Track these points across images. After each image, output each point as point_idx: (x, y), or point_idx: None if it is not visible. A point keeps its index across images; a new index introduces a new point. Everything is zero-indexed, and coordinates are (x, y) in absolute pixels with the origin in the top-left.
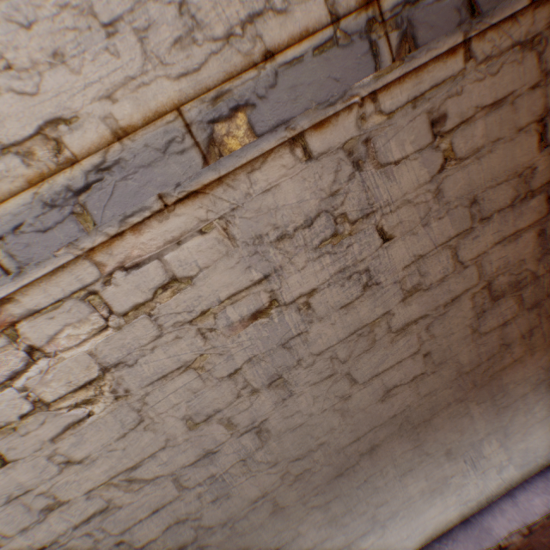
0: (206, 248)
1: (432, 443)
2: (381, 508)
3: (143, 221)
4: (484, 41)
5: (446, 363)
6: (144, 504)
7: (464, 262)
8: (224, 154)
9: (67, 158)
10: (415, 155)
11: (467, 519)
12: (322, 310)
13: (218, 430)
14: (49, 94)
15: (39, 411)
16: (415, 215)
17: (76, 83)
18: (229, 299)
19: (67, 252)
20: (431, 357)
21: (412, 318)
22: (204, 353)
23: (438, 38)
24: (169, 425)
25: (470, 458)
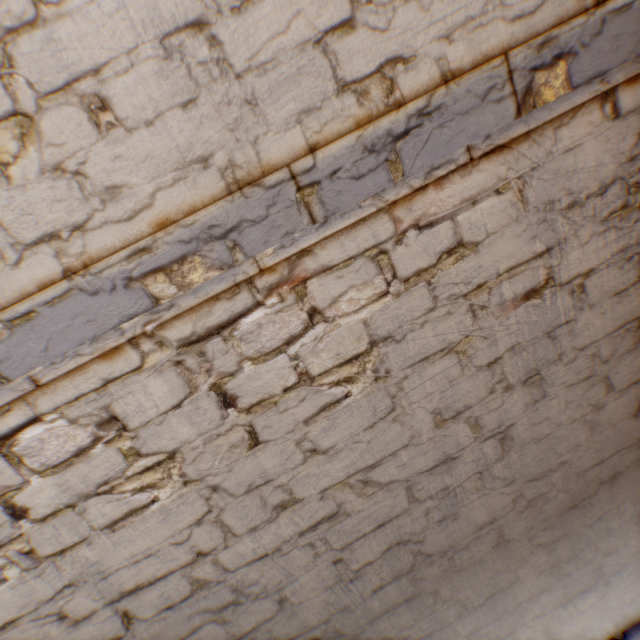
0: (498, 211)
1: None
2: (608, 558)
3: (446, 175)
4: None
5: None
6: (372, 516)
7: None
8: (537, 106)
9: (395, 101)
10: None
11: None
12: (594, 296)
13: (463, 432)
14: (396, 32)
15: (302, 385)
16: None
17: (421, 22)
18: (507, 273)
19: (371, 203)
20: None
21: None
22: (470, 335)
23: None
24: (418, 419)
25: None
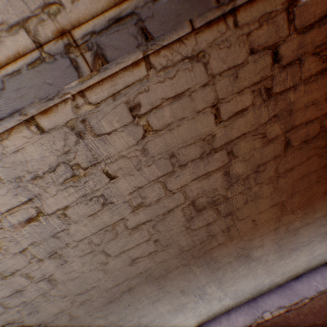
0: None
1: (170, 286)
2: (143, 318)
3: None
4: (160, 56)
5: (171, 245)
6: None
7: (172, 190)
8: None
9: None
10: (122, 129)
11: (202, 324)
12: (76, 217)
13: (22, 279)
14: None
15: None
16: (130, 164)
17: None
18: (9, 212)
19: None
20: (160, 242)
21: (141, 221)
22: (0, 240)
23: (123, 55)
24: None
25: (199, 294)
